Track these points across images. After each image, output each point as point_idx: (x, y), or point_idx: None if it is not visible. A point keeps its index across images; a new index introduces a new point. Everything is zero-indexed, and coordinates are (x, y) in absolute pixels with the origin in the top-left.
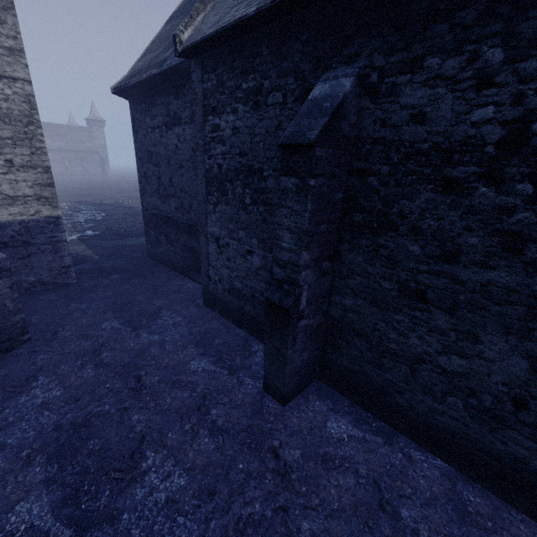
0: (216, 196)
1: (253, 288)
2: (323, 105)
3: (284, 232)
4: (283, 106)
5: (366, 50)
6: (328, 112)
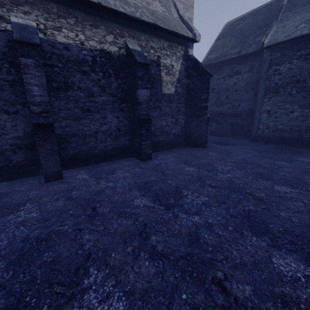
0: (271, 95)
1: (292, 125)
2: None
3: None
4: None
5: None
6: None
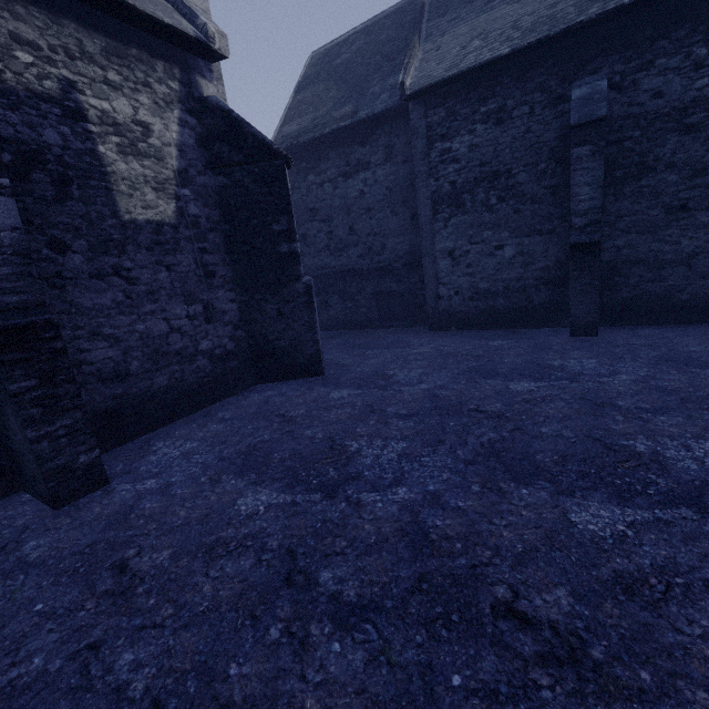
0: (449, 212)
1: (507, 279)
2: (593, 98)
3: (581, 189)
4: (530, 115)
5: (607, 64)
6: (603, 100)
